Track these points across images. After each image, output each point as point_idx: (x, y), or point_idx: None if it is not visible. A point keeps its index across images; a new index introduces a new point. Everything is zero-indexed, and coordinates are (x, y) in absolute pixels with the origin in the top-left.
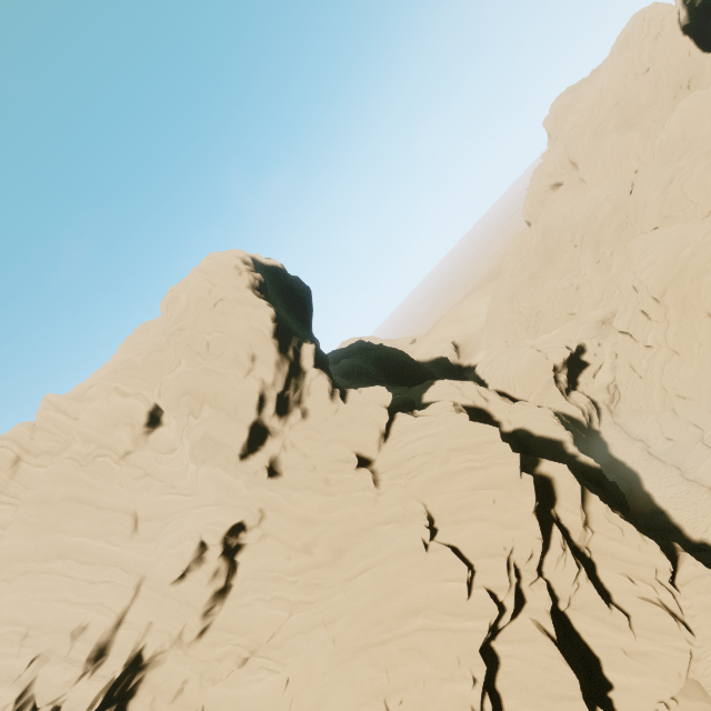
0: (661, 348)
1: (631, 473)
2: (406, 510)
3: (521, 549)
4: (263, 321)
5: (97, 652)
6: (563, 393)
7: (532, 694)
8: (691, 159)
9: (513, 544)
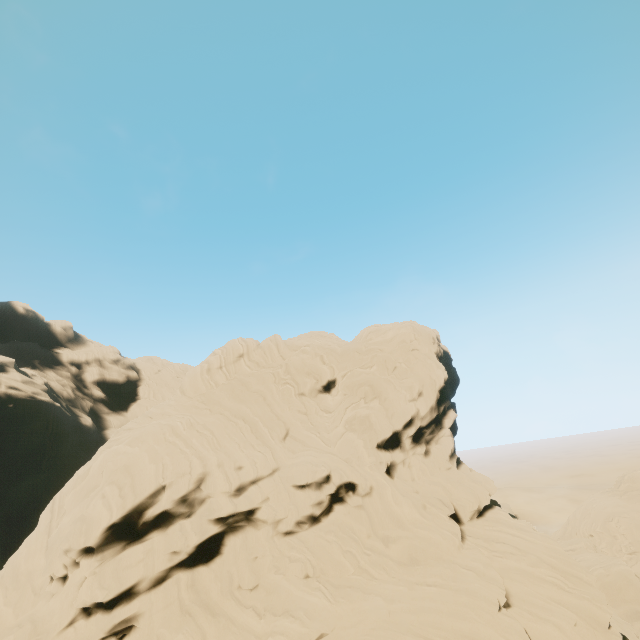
0: None
1: None
2: (486, 572)
3: None
4: (440, 378)
5: (238, 486)
6: None
7: None
8: None
9: None
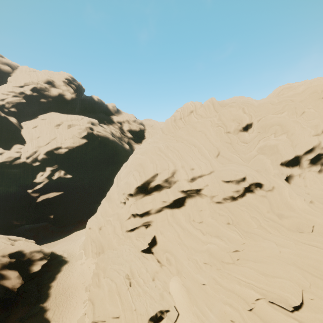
0: None
1: None
2: None
3: None
4: None
5: (192, 178)
6: None
7: None
8: None
9: None
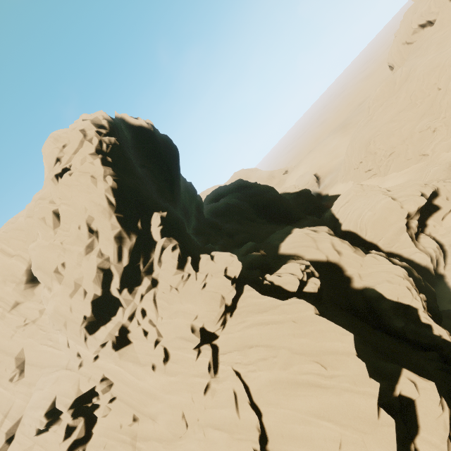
0: None
1: None
2: (239, 417)
3: None
4: (104, 195)
5: None
6: (413, 239)
7: None
8: None
9: None
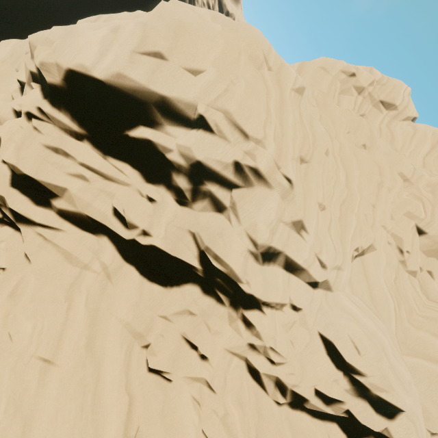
0: None
1: None
2: None
3: None
4: None
5: (271, 253)
6: None
7: None
8: None
9: None
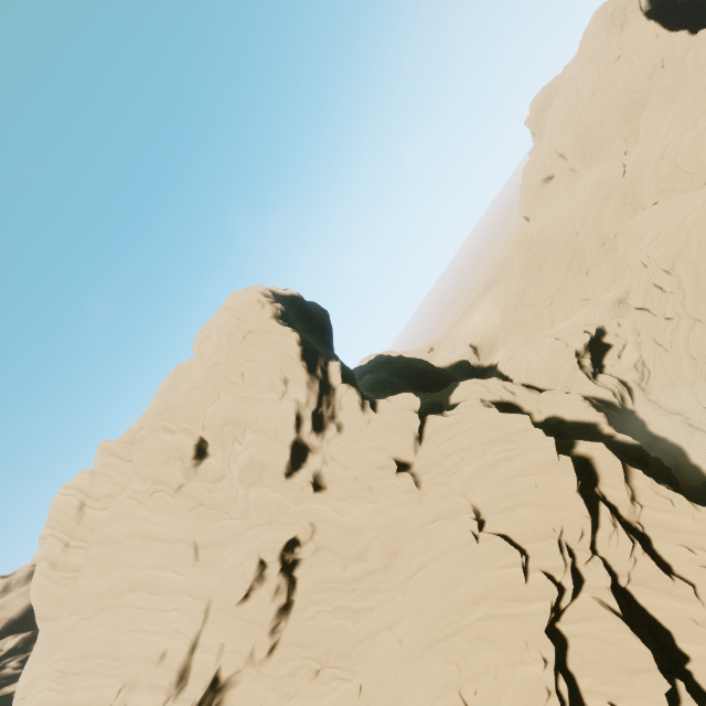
0: (682, 318)
1: (675, 448)
2: (450, 506)
3: (571, 529)
4: (290, 346)
5: (177, 677)
6: (590, 378)
7: (606, 671)
8: (678, 132)
9: (562, 525)
